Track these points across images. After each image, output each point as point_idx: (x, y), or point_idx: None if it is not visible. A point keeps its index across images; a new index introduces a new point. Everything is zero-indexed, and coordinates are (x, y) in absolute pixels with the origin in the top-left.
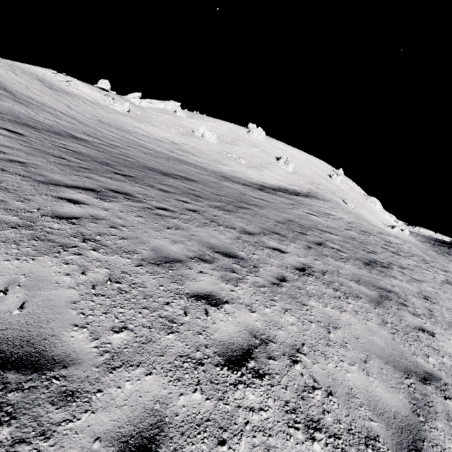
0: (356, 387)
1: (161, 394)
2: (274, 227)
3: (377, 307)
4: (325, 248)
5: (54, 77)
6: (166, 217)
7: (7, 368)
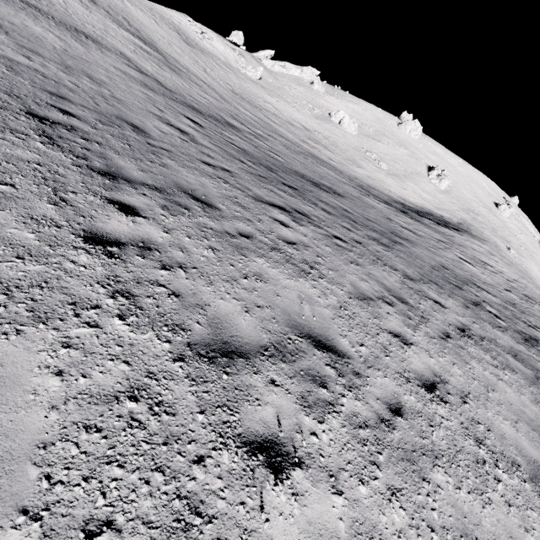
0: (507, 434)
1: (395, 390)
2: (430, 274)
3: (532, 386)
4: (482, 310)
5: (189, 26)
6: (344, 249)
7: (327, 350)
